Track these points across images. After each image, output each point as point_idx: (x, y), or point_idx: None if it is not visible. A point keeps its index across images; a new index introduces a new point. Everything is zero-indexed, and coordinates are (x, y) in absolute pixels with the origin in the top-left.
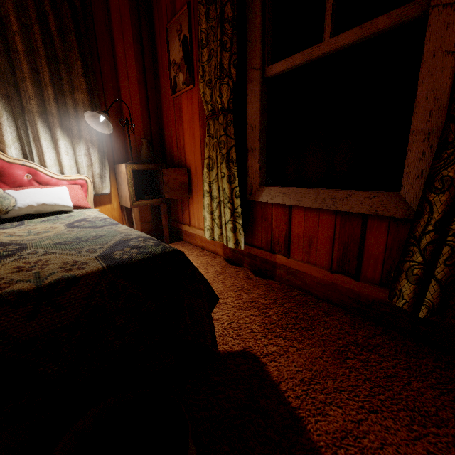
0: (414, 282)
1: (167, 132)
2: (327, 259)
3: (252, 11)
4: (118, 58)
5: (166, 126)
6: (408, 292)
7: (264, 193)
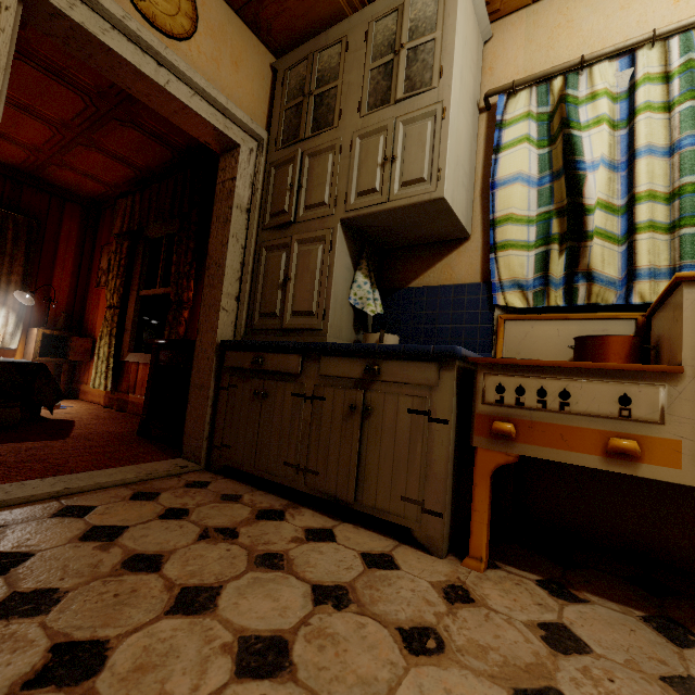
0: None
1: (88, 311)
2: None
3: (137, 264)
4: (59, 256)
5: (88, 306)
6: None
7: (129, 356)
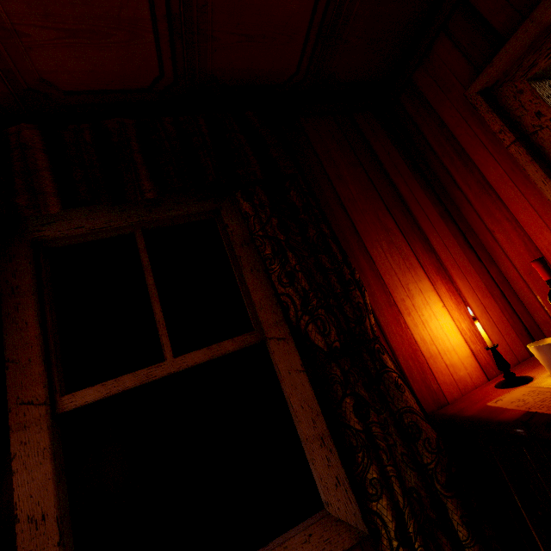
0: None
1: None
2: None
3: (16, 320)
4: None
5: None
6: None
7: None
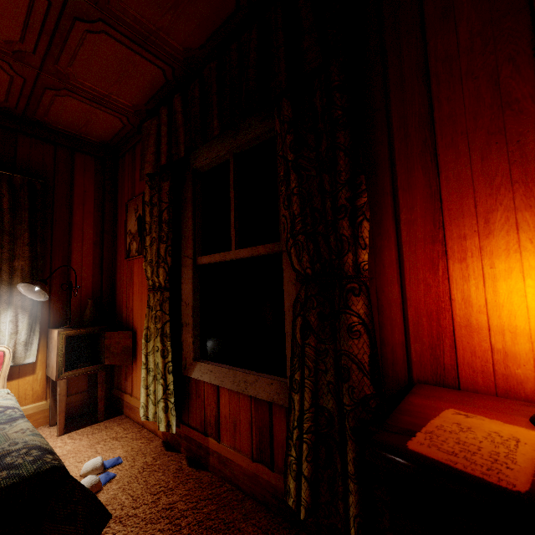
0: (294, 478)
1: (119, 290)
2: (249, 445)
3: (185, 216)
4: (75, 225)
5: (118, 284)
6: (293, 489)
7: (196, 369)
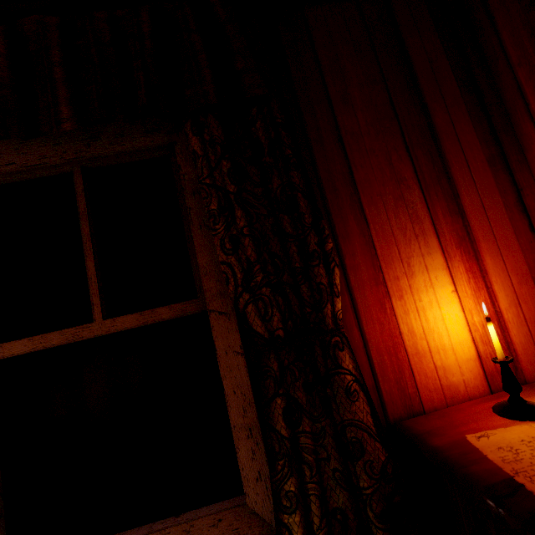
0: None
1: None
2: None
3: None
4: None
5: None
6: None
7: None
